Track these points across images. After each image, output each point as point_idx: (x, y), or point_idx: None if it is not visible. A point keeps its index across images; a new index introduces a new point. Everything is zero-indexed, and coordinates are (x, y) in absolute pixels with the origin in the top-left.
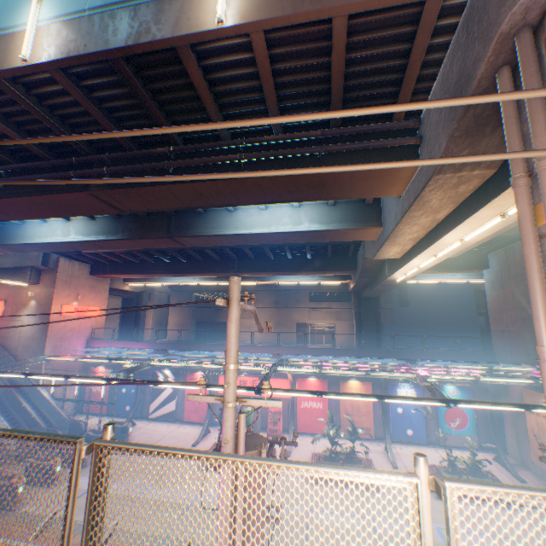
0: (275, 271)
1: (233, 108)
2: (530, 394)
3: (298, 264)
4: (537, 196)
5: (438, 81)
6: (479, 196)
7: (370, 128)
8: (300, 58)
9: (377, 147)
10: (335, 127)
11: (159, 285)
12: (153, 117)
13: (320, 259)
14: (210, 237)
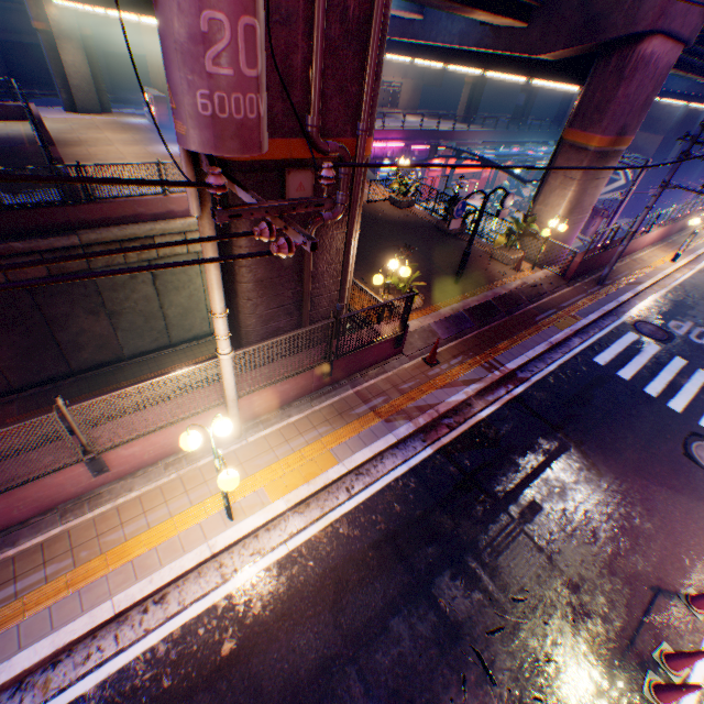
0: None
1: None
2: None
3: None
4: None
5: None
6: None
7: None
8: None
9: None
10: None
11: None
12: None
13: None
14: None
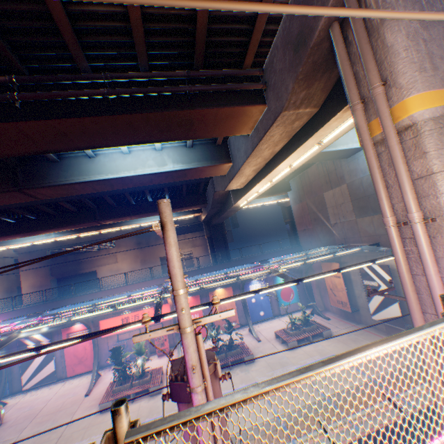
0: (138, 214)
1: (93, 36)
2: (326, 265)
3: None
4: (368, 117)
5: (279, 35)
6: (307, 130)
7: (228, 73)
8: None
9: (235, 89)
10: (198, 69)
11: (1, 251)
12: None
13: (177, 198)
14: (71, 186)
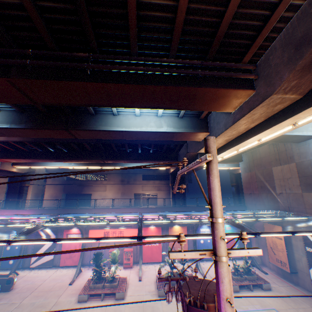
0: (130, 160)
1: (146, 32)
2: (268, 226)
3: (144, 155)
4: None
5: (278, 39)
6: (286, 112)
7: (229, 65)
8: (204, 3)
9: (233, 76)
10: (208, 61)
11: (39, 169)
12: (83, 23)
13: (158, 153)
14: (98, 132)
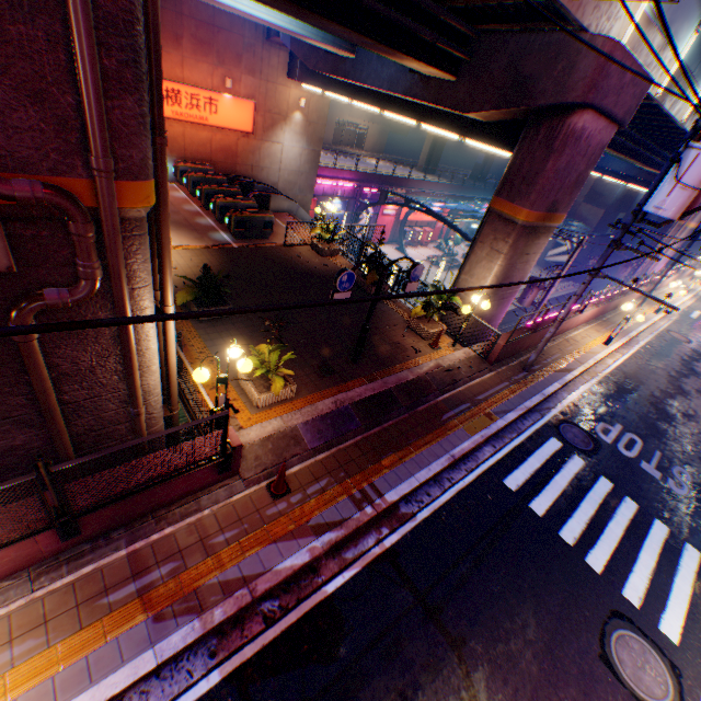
0: None
1: None
2: None
3: None
4: None
5: None
6: None
7: None
8: None
9: None
10: None
11: None
12: None
13: None
14: None
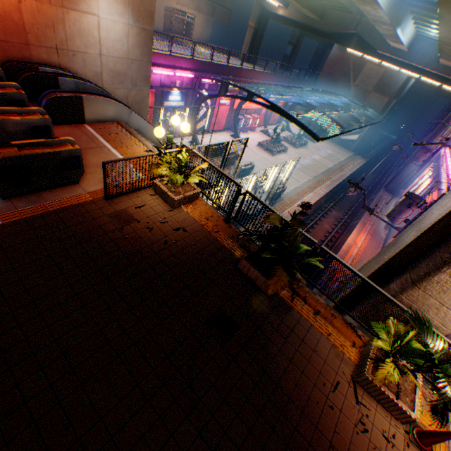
0: (298, 4)
1: None
2: None
3: (309, 2)
4: None
5: None
6: (448, 83)
7: None
8: None
9: None
10: None
11: None
12: None
13: (317, 3)
14: (392, 33)
